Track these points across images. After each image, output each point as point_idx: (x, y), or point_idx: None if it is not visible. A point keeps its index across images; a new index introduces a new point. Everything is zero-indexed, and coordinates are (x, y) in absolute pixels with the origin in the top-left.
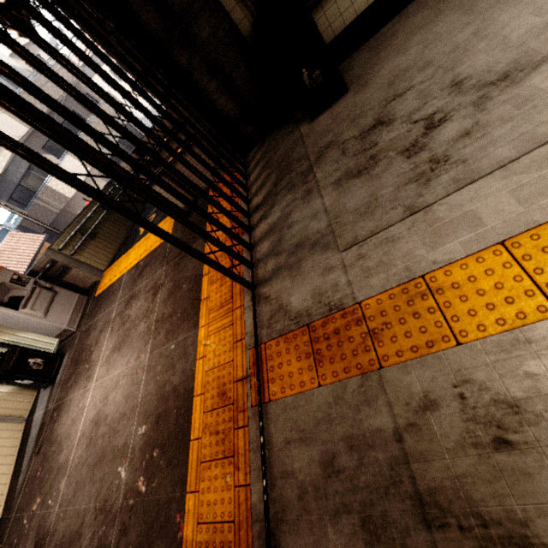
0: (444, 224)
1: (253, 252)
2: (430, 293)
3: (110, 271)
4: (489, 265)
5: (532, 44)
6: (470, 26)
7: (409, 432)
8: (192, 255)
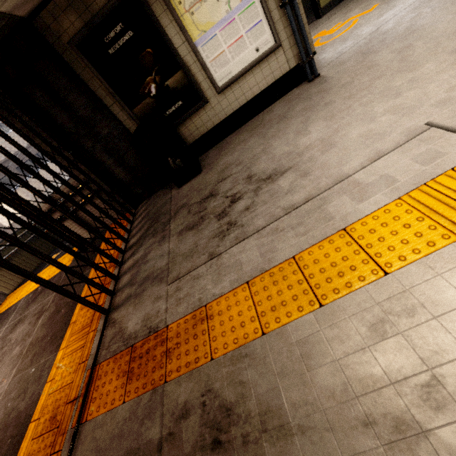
0: (225, 267)
1: (117, 282)
2: (206, 318)
3: (12, 294)
4: (238, 298)
5: (283, 161)
6: (262, 145)
7: (167, 441)
8: (47, 287)
